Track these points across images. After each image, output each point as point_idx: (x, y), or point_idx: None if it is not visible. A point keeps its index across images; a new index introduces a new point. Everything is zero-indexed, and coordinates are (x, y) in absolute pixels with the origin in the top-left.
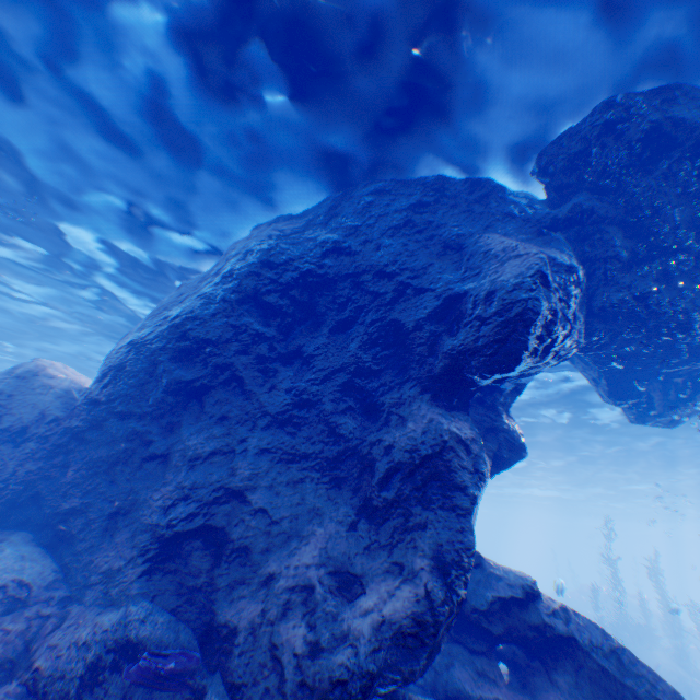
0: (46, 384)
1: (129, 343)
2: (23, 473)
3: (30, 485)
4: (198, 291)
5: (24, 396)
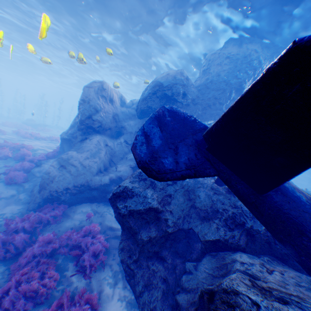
0: (192, 84)
1: (222, 81)
2: (196, 114)
3: (196, 117)
4: (243, 69)
5: (189, 88)
